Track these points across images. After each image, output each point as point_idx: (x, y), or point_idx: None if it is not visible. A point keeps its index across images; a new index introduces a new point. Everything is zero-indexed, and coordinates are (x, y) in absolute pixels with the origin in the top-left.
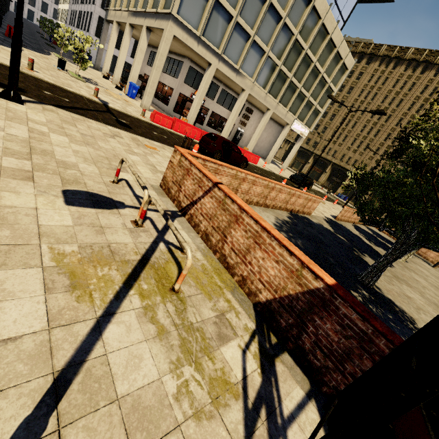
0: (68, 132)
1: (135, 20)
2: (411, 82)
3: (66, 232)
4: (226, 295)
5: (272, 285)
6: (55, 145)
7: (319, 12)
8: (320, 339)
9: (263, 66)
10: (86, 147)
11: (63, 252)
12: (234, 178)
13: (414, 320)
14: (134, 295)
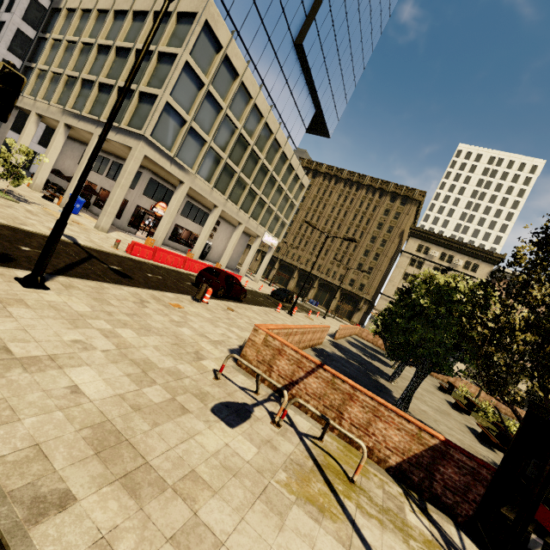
0: (119, 317)
1: (77, 123)
2: (350, 197)
3: (264, 460)
4: (370, 470)
5: (399, 449)
6: (138, 347)
7: (280, 143)
8: (447, 482)
9: (235, 185)
10: (153, 336)
11: (284, 481)
12: (286, 335)
13: (442, 434)
14: (344, 499)
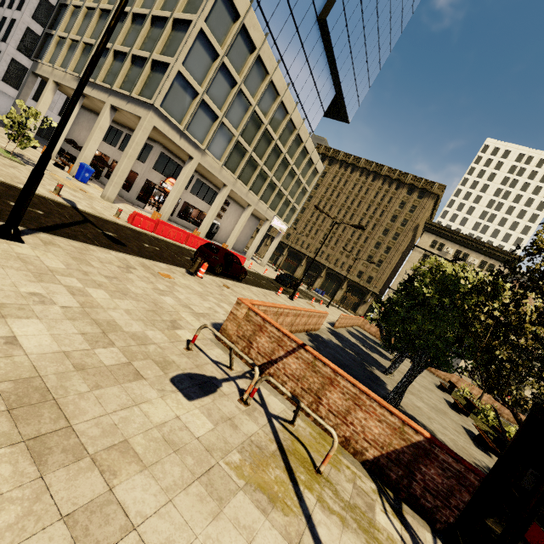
0: (95, 278)
1: (91, 91)
2: (366, 187)
3: (218, 438)
4: (343, 462)
5: (378, 443)
6: (106, 308)
7: (295, 124)
8: (428, 483)
9: (246, 164)
10: (128, 300)
11: (236, 464)
12: (275, 315)
13: (434, 432)
14: (304, 490)
